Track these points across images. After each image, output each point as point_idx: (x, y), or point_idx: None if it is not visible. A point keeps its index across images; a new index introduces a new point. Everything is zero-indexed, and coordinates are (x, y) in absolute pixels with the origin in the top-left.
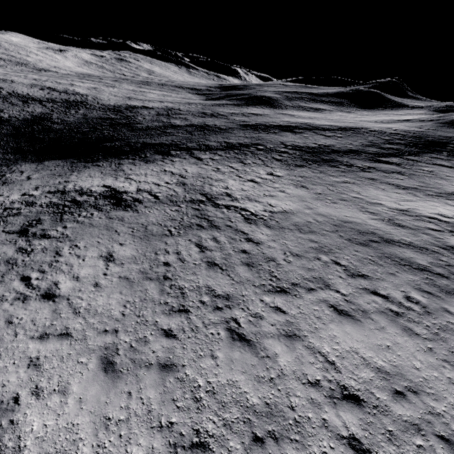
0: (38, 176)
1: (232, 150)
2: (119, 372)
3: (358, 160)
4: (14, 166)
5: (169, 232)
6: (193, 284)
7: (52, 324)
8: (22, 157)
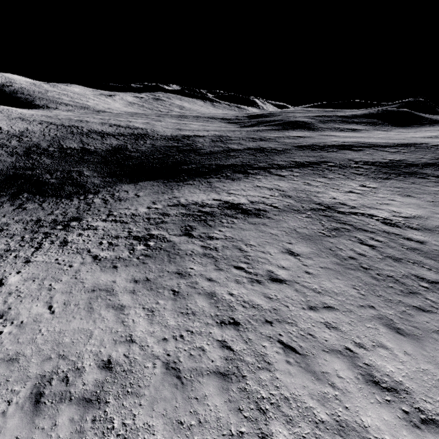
0: (144, 194)
1: (305, 167)
2: (414, 335)
3: None
4: (116, 187)
5: (322, 233)
6: (397, 273)
7: (307, 300)
8: (118, 180)
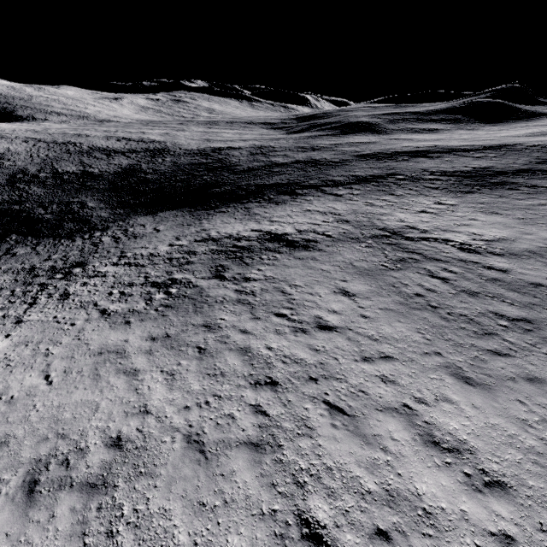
0: (165, 227)
1: (367, 182)
2: (486, 385)
3: (539, 180)
4: (129, 220)
5: (385, 267)
6: (472, 310)
7: (361, 350)
8: (132, 211)
